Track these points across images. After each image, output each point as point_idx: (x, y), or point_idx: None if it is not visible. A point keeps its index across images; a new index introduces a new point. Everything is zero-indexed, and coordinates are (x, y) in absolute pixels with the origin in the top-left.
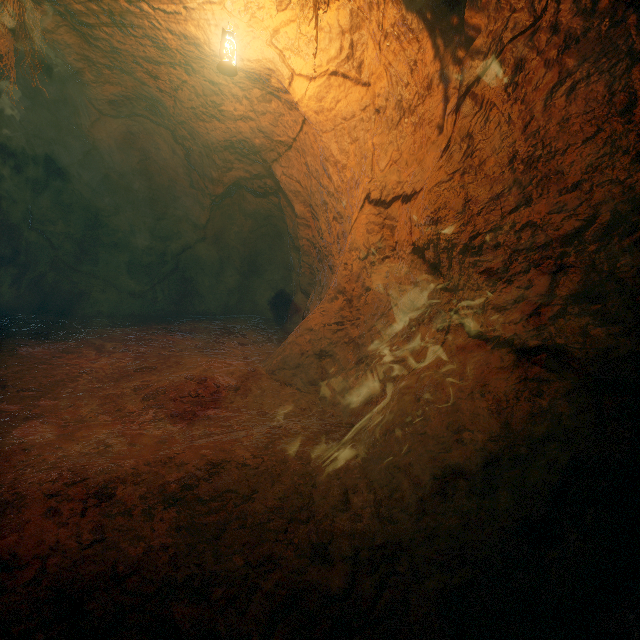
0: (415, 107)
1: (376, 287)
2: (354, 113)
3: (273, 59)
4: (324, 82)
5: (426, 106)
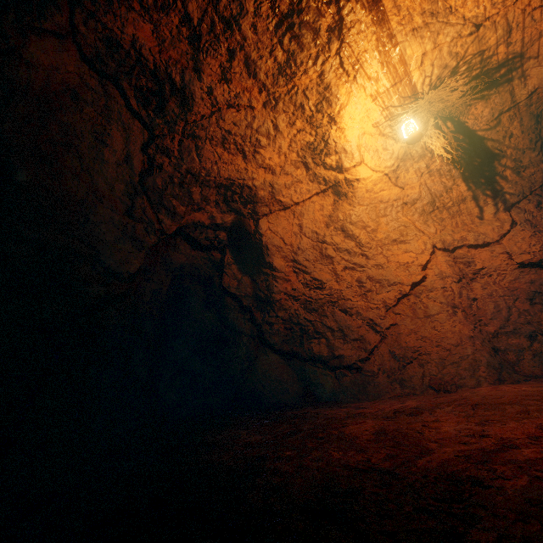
0: (450, 207)
1: (480, 296)
2: (389, 200)
3: (352, 146)
4: (381, 176)
5: (462, 207)
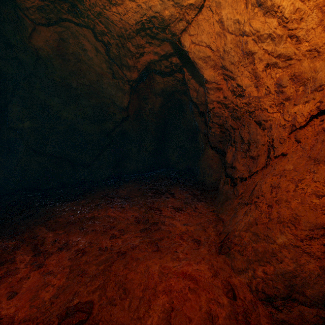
0: None
1: None
2: None
3: None
4: None
5: None
